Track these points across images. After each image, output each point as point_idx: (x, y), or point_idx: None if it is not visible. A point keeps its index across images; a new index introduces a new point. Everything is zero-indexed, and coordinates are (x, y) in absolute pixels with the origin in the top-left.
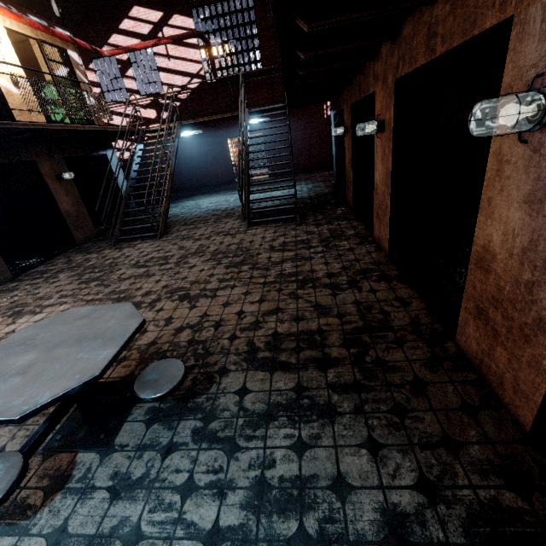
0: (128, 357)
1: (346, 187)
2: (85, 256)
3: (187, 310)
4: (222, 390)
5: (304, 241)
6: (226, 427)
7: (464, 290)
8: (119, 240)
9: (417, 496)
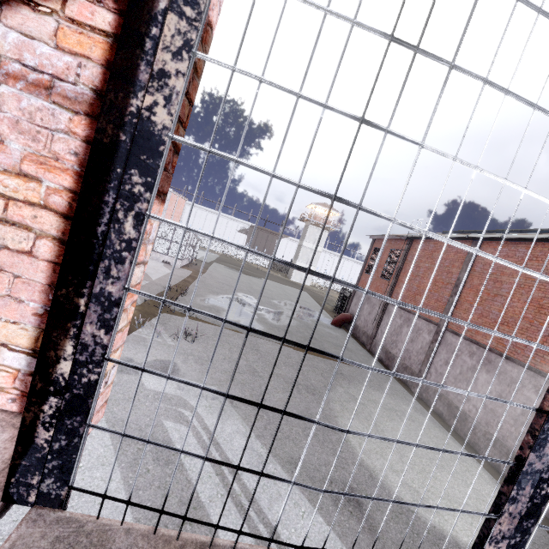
0: None
1: None
2: None
3: None
4: None
5: None
6: None
7: None
8: None
9: None
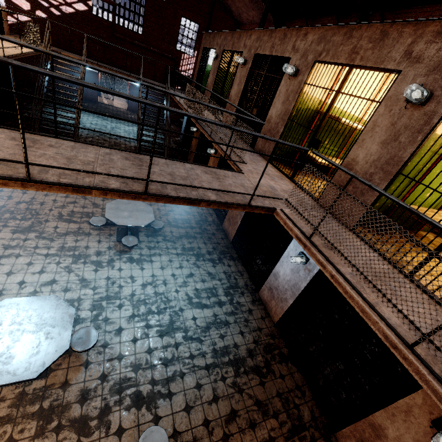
0: None
1: (189, 154)
2: None
3: None
4: (165, 231)
5: None
6: (171, 239)
7: (227, 214)
8: None
9: (212, 249)
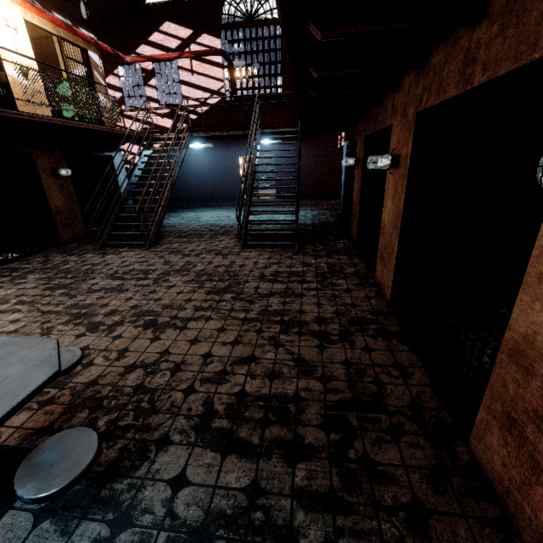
0: (56, 399)
1: (351, 219)
2: (65, 257)
3: (148, 341)
4: (153, 474)
5: (299, 273)
6: None
7: (488, 383)
8: (106, 244)
9: None
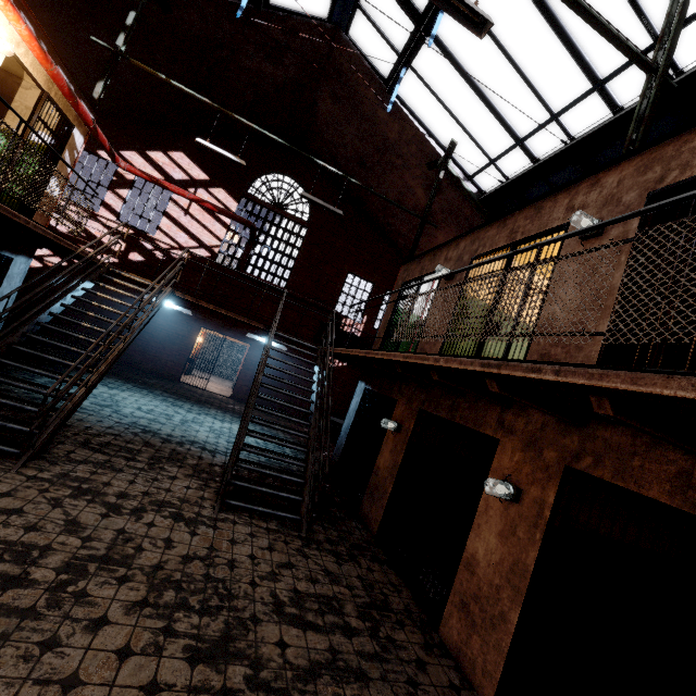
0: None
1: (367, 491)
2: None
3: None
4: None
5: (333, 601)
6: None
7: None
8: None
9: None
